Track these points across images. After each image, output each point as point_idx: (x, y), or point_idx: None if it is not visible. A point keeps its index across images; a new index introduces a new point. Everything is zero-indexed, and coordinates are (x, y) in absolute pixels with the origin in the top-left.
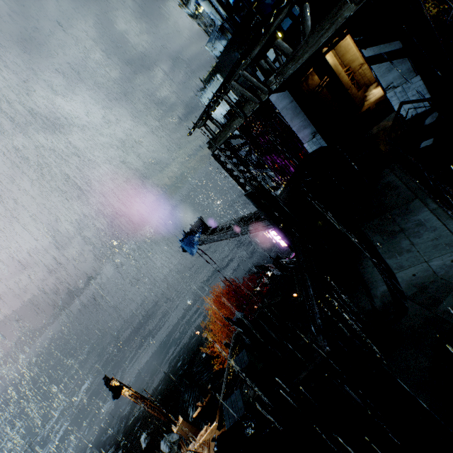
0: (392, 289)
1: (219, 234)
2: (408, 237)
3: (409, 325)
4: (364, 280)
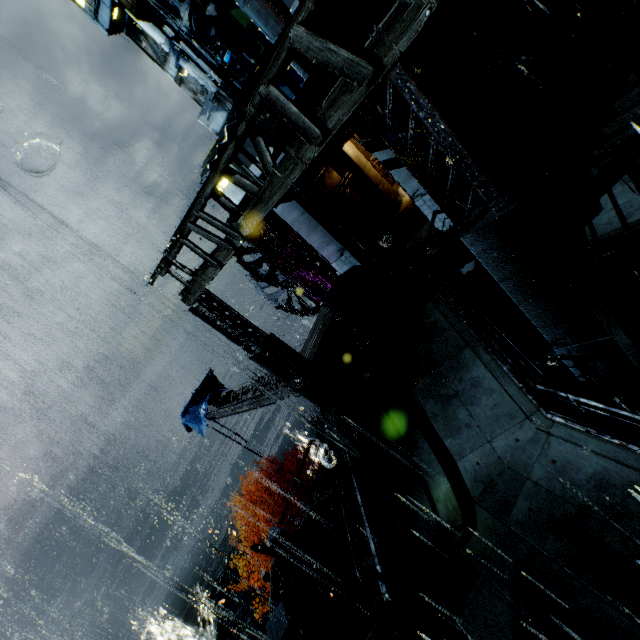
0: (456, 486)
1: (232, 406)
2: (465, 404)
3: (481, 547)
4: (422, 474)
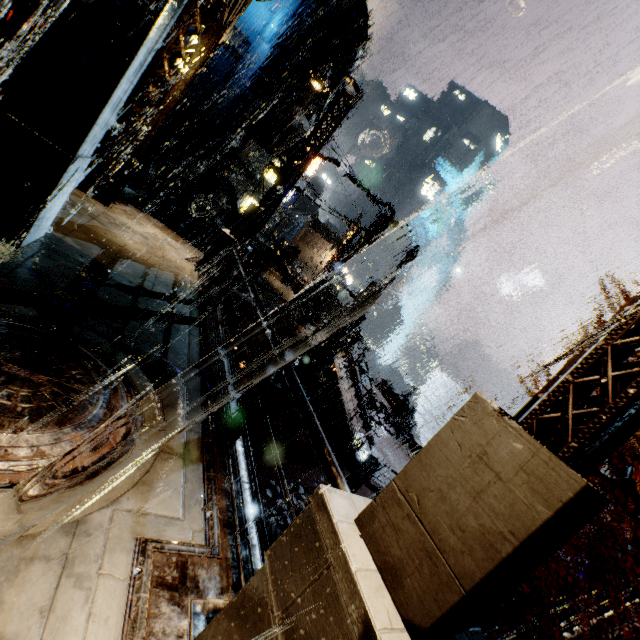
0: None
1: None
2: None
3: None
4: None
